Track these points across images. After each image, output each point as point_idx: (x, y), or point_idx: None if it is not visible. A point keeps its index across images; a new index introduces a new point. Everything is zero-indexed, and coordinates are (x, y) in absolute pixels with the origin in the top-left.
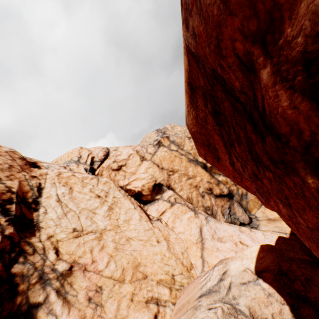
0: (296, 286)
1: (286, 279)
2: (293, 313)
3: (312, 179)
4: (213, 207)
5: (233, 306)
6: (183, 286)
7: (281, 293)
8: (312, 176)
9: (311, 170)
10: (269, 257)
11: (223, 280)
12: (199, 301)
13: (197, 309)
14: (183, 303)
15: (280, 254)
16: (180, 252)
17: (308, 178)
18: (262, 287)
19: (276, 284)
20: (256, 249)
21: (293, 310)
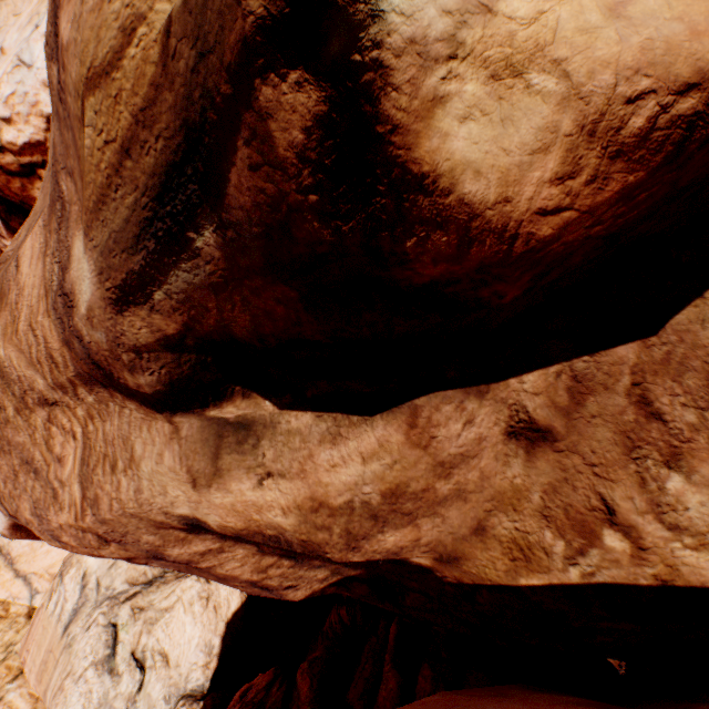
0: None
1: None
2: None
3: None
4: None
5: (112, 596)
6: (13, 643)
7: None
8: None
9: None
10: None
11: (88, 586)
12: (70, 634)
13: (73, 645)
14: (43, 660)
15: None
16: None
17: None
18: None
19: None
20: None
21: None
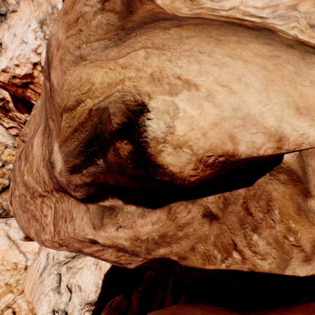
0: None
1: None
2: None
3: None
4: (3, 204)
5: (59, 262)
6: (19, 279)
7: None
8: None
9: None
10: None
11: (49, 258)
12: (42, 277)
13: (44, 281)
14: (32, 287)
15: None
16: (0, 265)
17: None
18: None
19: None
20: None
21: None
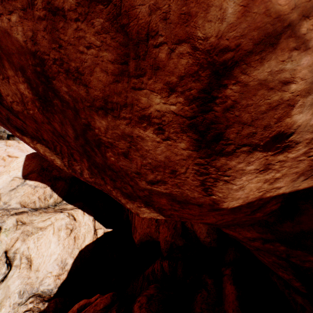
0: (55, 173)
1: (48, 172)
2: (53, 189)
3: (19, 134)
4: None
5: (5, 209)
6: None
7: (44, 182)
8: (18, 132)
9: (16, 130)
10: (34, 162)
11: None
12: None
13: None
14: None
15: (43, 158)
16: None
17: (17, 133)
18: (30, 185)
19: (40, 178)
20: (23, 159)
21: (53, 187)
